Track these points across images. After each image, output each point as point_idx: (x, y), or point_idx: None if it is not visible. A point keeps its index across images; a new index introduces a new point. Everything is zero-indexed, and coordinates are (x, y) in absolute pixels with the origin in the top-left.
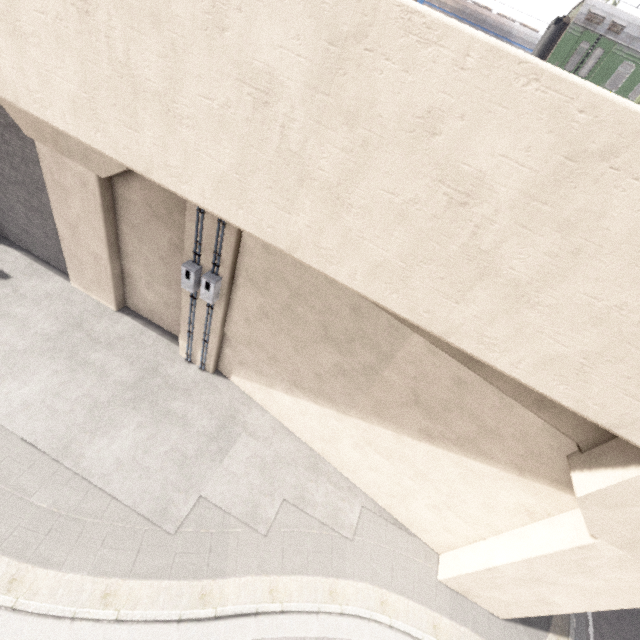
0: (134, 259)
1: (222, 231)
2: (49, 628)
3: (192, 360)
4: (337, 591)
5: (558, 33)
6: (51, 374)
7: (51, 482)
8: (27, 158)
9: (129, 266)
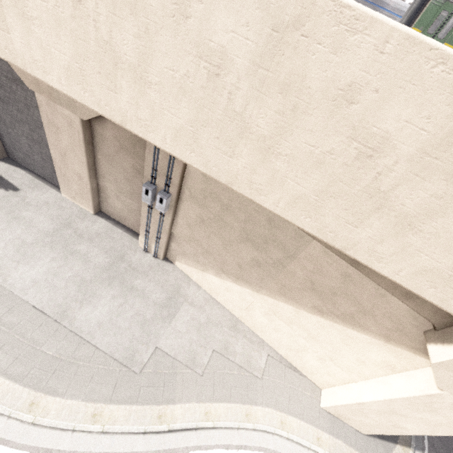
0: (106, 178)
1: (173, 162)
2: (57, 436)
3: (148, 250)
4: (251, 414)
5: (423, 3)
6: (51, 260)
7: (54, 337)
8: (29, 104)
9: (103, 183)
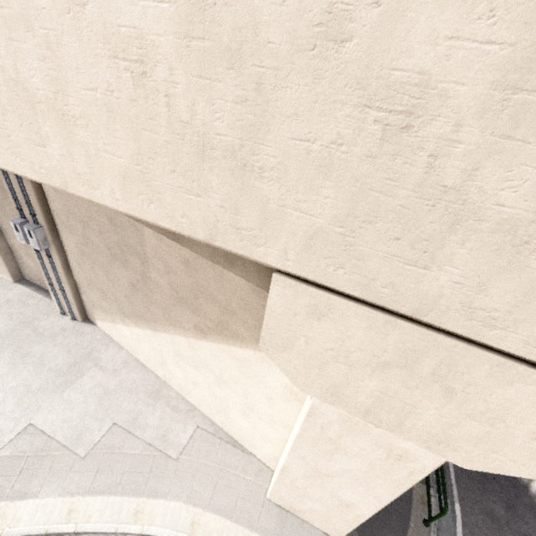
0: (10, 234)
1: (20, 182)
2: None
3: (65, 312)
4: (144, 511)
5: None
6: None
7: None
8: None
9: (11, 241)
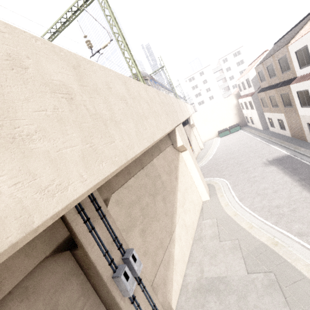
0: None
1: (107, 220)
2: None
3: None
4: (233, 214)
5: None
6: None
7: None
8: None
9: None
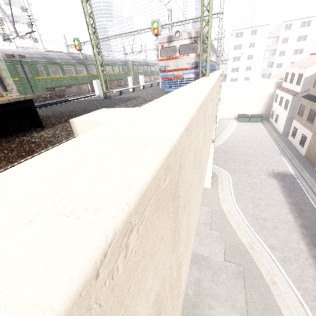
0: None
1: None
2: (293, 302)
3: None
4: (227, 211)
5: None
6: None
7: None
8: None
9: None
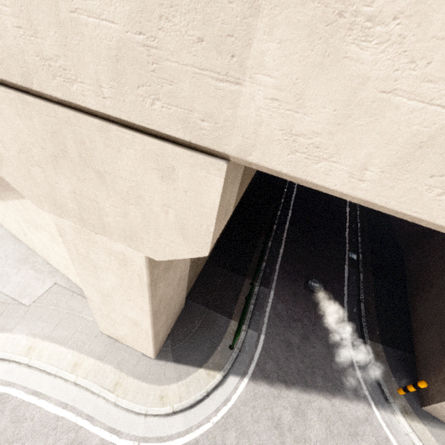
0: None
1: None
2: None
3: None
4: None
5: None
6: None
7: None
8: None
9: None
